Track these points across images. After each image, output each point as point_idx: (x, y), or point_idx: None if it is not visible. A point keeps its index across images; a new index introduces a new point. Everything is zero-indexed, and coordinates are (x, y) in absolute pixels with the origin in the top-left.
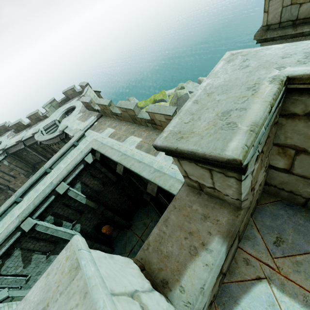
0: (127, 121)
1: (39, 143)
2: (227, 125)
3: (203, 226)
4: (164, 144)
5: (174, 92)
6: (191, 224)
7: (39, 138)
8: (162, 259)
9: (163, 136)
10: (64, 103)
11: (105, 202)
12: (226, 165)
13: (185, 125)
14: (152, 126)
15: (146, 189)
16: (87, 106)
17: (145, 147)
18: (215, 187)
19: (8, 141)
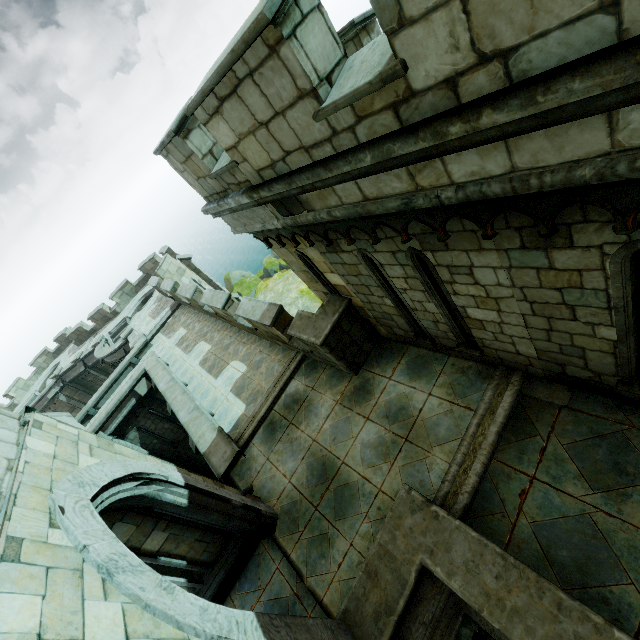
0: (205, 314)
1: (101, 361)
2: None
3: None
4: None
5: None
6: None
7: (99, 353)
8: None
9: None
10: (143, 286)
11: (194, 460)
12: None
13: None
14: (226, 321)
15: None
16: (159, 291)
17: (210, 362)
18: None
19: (67, 361)
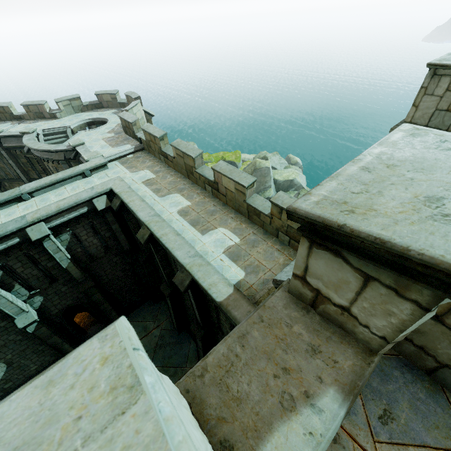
0: (178, 171)
1: (27, 151)
2: (443, 216)
3: (309, 364)
4: (317, 212)
5: (252, 159)
6: (288, 356)
7: (31, 143)
8: (227, 401)
9: (312, 200)
10: (91, 109)
11: (98, 277)
12: (440, 279)
13: (355, 196)
14: (212, 191)
15: (169, 276)
16: (126, 127)
17: (192, 216)
18: (353, 307)
19: None
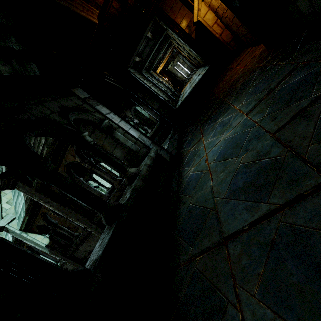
0: None
1: None
2: None
3: None
4: None
5: None
6: None
7: None
8: None
9: None
10: None
11: None
12: None
13: None
14: None
15: None
16: None
17: None
18: None
19: None
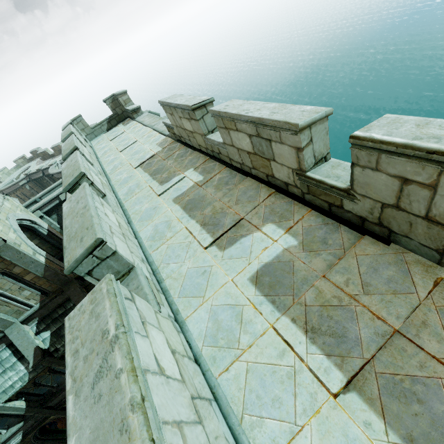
0: None
1: (52, 175)
2: None
3: None
4: None
5: None
6: None
7: (51, 170)
8: None
9: None
10: None
11: None
12: None
13: None
14: None
15: None
16: None
17: None
18: None
19: (34, 167)
